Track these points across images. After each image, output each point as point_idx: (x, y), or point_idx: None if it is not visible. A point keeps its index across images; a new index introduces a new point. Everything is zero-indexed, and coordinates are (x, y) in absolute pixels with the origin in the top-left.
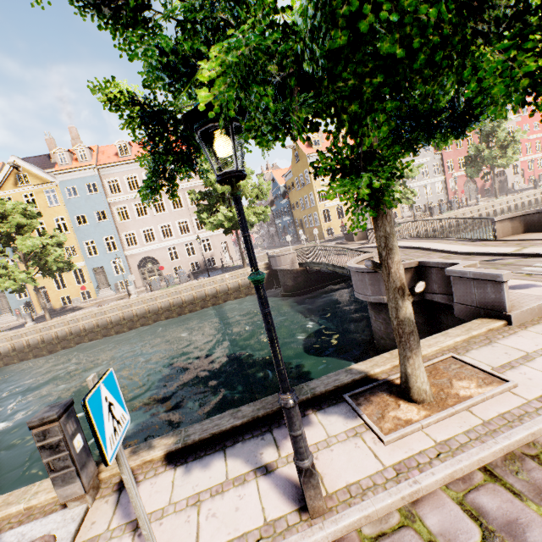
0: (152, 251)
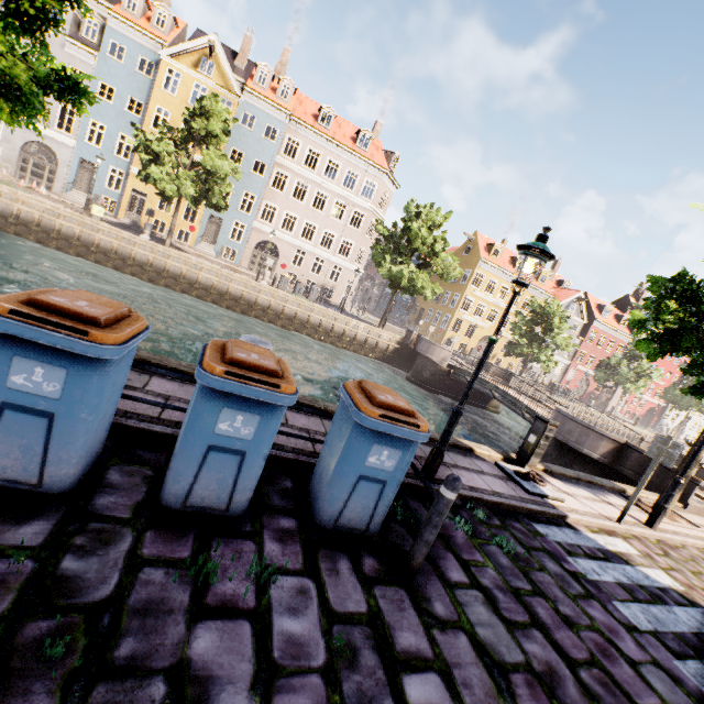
0: (280, 240)
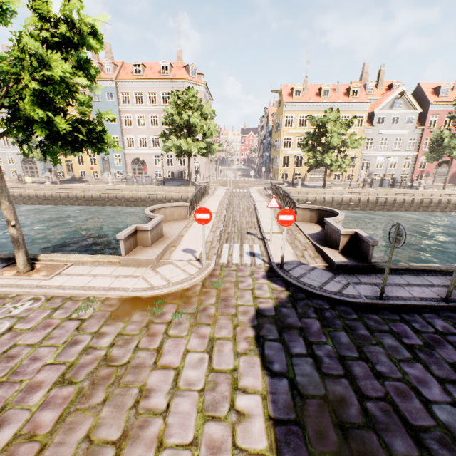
0: (142, 155)
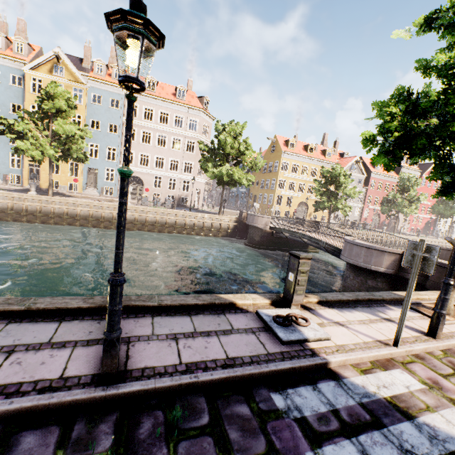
0: (141, 173)
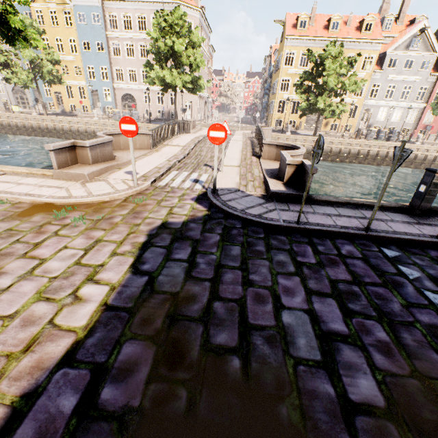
0: (132, 90)
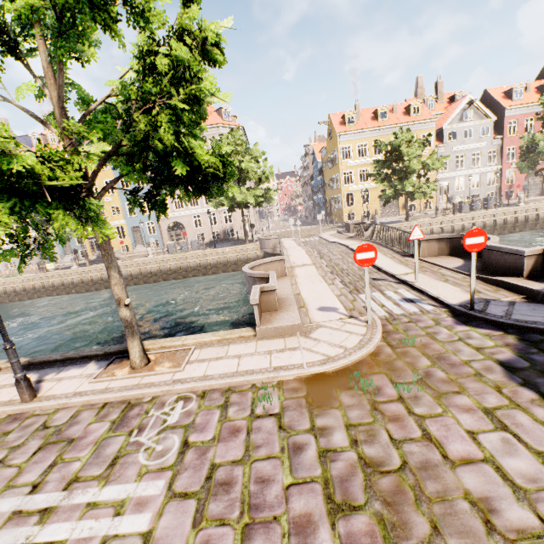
0: (179, 217)
